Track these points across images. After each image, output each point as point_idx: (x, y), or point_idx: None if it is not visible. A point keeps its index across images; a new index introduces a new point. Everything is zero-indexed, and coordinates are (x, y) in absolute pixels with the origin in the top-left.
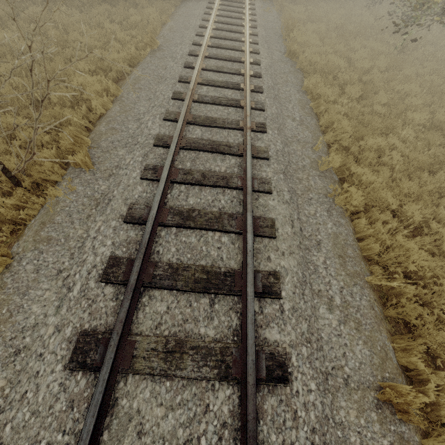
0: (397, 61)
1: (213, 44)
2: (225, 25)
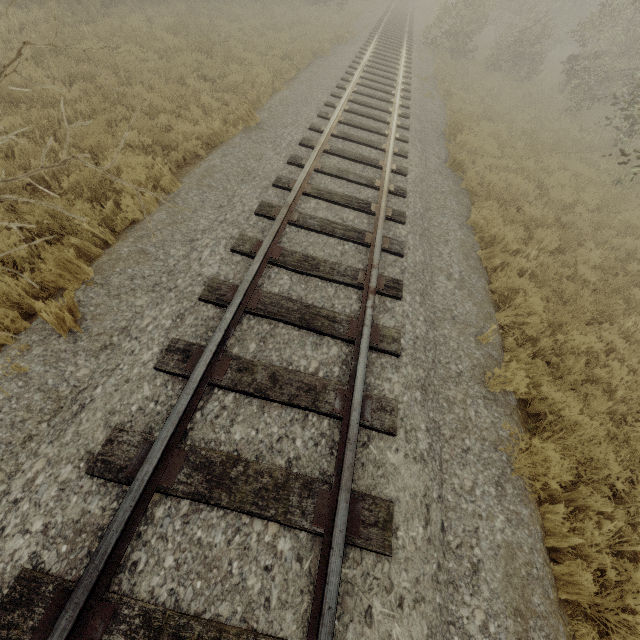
0: (613, 198)
1: (340, 134)
2: (364, 107)
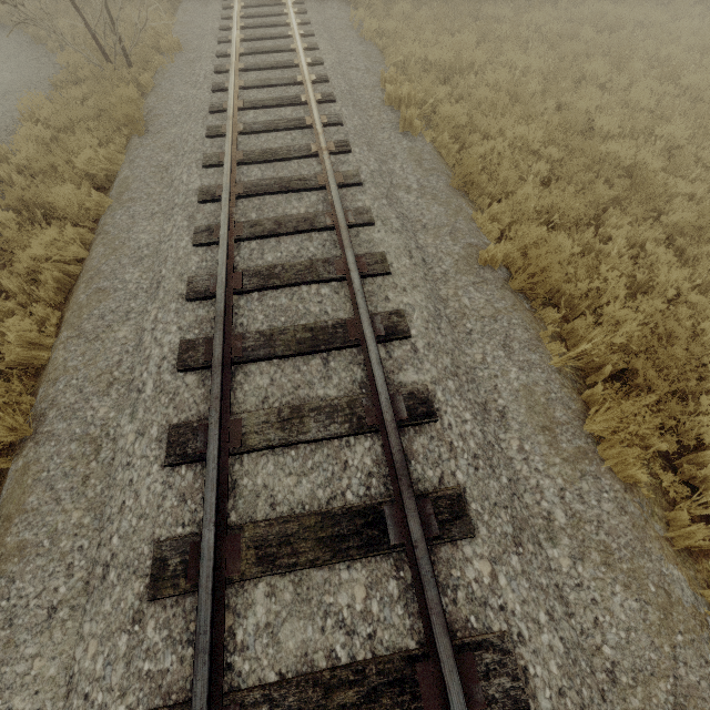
0: None
1: None
2: None
